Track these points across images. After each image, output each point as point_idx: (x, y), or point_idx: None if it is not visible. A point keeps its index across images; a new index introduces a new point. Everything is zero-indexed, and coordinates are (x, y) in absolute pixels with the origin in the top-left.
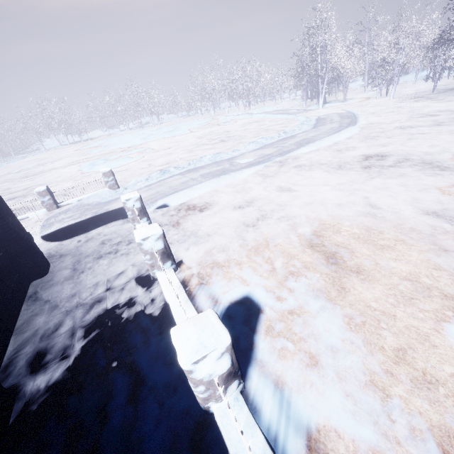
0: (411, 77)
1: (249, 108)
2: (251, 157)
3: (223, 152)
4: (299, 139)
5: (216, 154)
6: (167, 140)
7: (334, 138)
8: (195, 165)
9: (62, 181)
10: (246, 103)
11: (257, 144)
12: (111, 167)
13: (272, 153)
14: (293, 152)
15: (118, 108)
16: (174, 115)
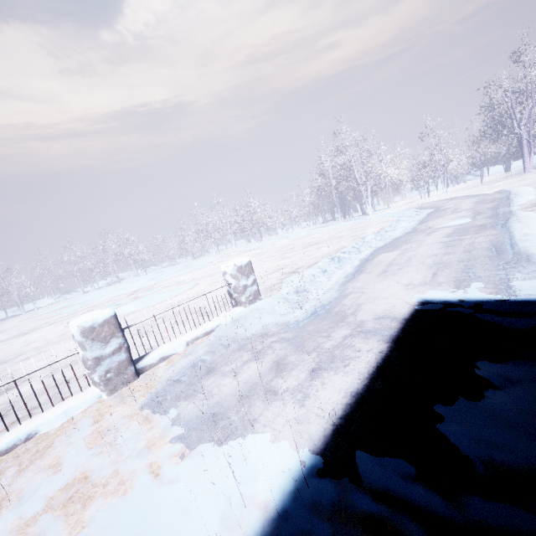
0: (410, 194)
1: (261, 240)
2: (452, 220)
3: (383, 231)
4: (468, 203)
5: (380, 233)
6: (197, 272)
7: (526, 190)
8: (370, 246)
9: (48, 346)
10: (258, 234)
11: (407, 221)
12: (151, 302)
13: (477, 212)
14: (516, 202)
15: (82, 265)
16: (156, 266)
